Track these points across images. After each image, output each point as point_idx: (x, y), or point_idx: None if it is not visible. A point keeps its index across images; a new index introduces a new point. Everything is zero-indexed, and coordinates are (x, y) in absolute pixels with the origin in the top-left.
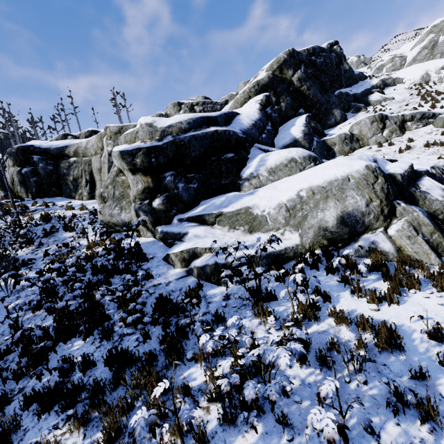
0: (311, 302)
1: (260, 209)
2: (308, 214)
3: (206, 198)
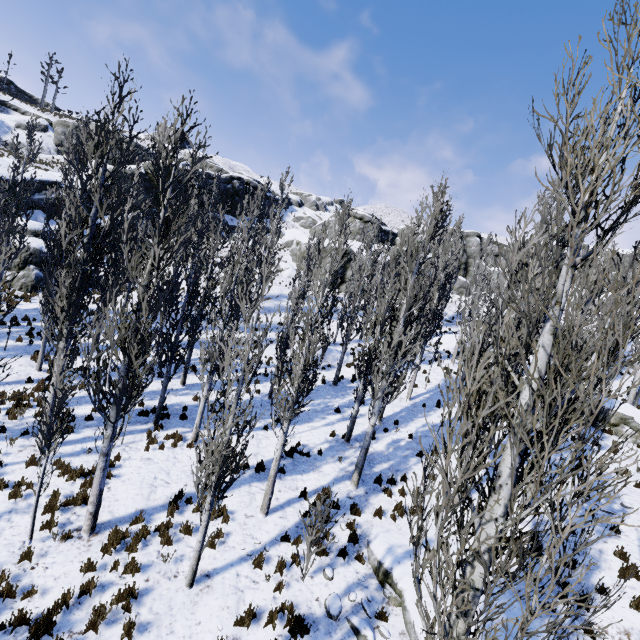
0: None
1: None
2: None
3: None
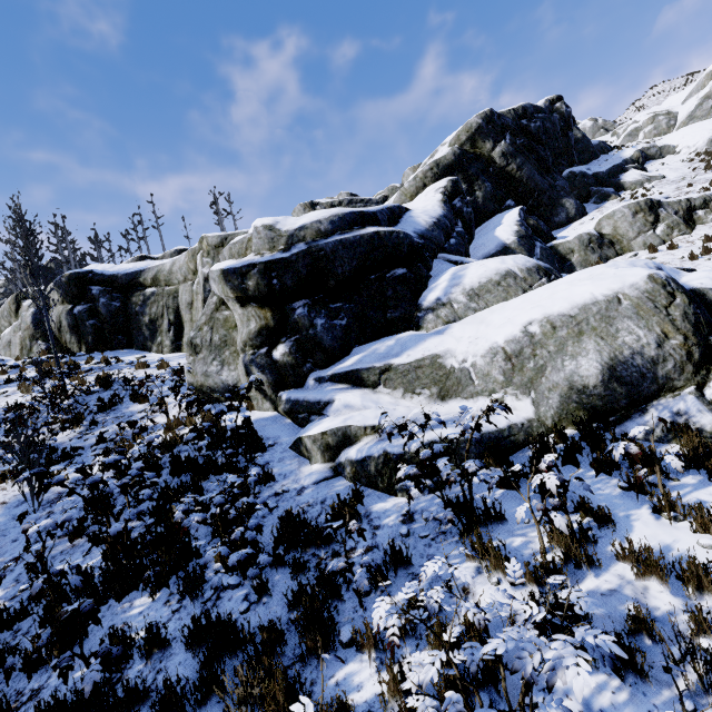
0: (575, 528)
1: (457, 357)
2: (546, 363)
3: (362, 342)
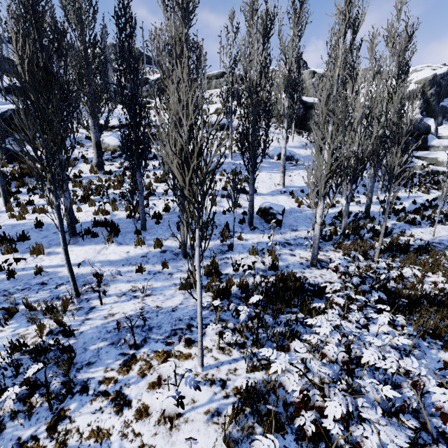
0: None
1: (441, 159)
2: None
3: (414, 150)
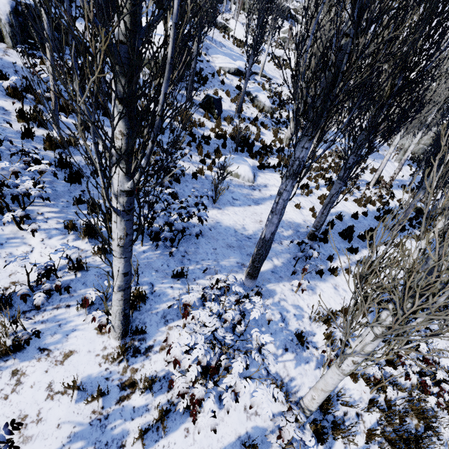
0: None
1: None
2: None
3: None
